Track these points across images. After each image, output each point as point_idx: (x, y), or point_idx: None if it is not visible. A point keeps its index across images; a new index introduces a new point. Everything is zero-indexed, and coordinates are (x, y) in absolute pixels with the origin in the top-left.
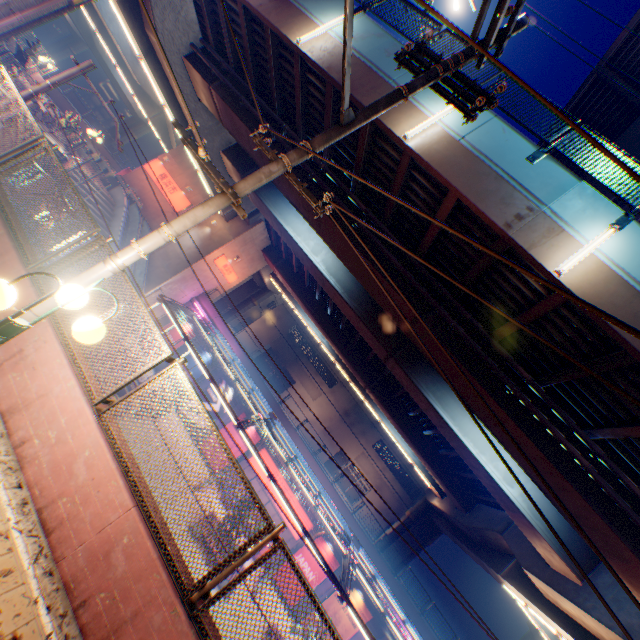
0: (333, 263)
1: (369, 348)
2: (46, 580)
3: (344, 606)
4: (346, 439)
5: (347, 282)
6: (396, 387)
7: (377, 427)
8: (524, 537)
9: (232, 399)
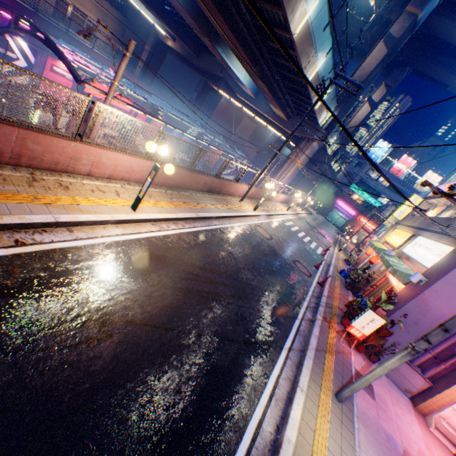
0: None
1: None
2: (250, 200)
3: (158, 123)
4: None
5: None
6: None
7: None
8: (233, 78)
9: (30, 50)
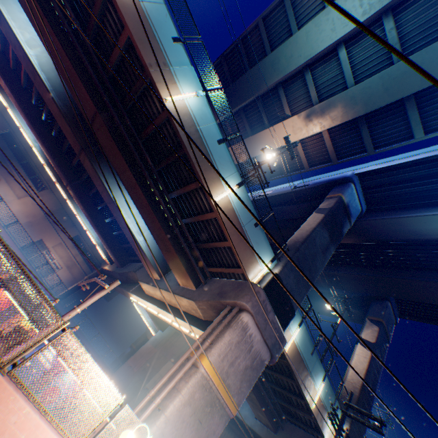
0: (48, 63)
1: (76, 156)
2: None
3: None
4: (48, 233)
5: (58, 84)
6: (92, 188)
7: (78, 227)
8: (146, 270)
9: None
